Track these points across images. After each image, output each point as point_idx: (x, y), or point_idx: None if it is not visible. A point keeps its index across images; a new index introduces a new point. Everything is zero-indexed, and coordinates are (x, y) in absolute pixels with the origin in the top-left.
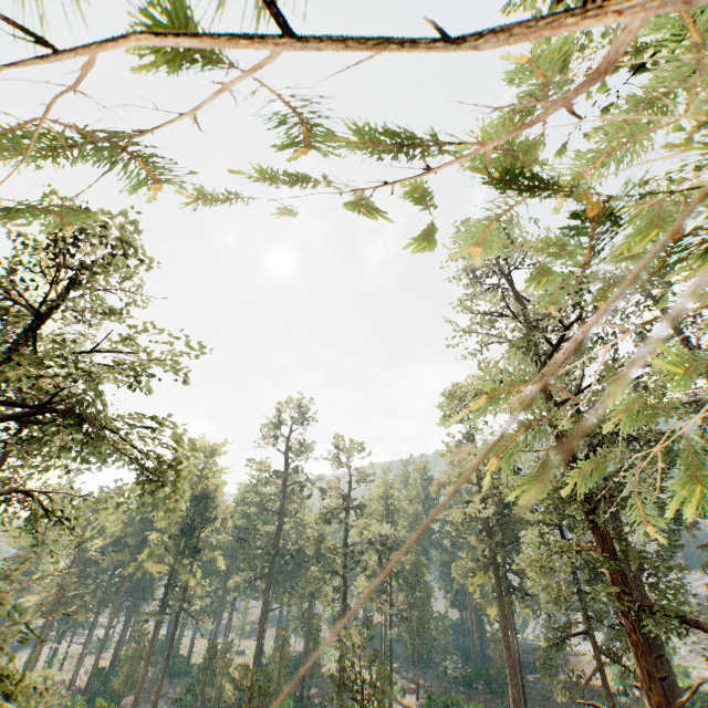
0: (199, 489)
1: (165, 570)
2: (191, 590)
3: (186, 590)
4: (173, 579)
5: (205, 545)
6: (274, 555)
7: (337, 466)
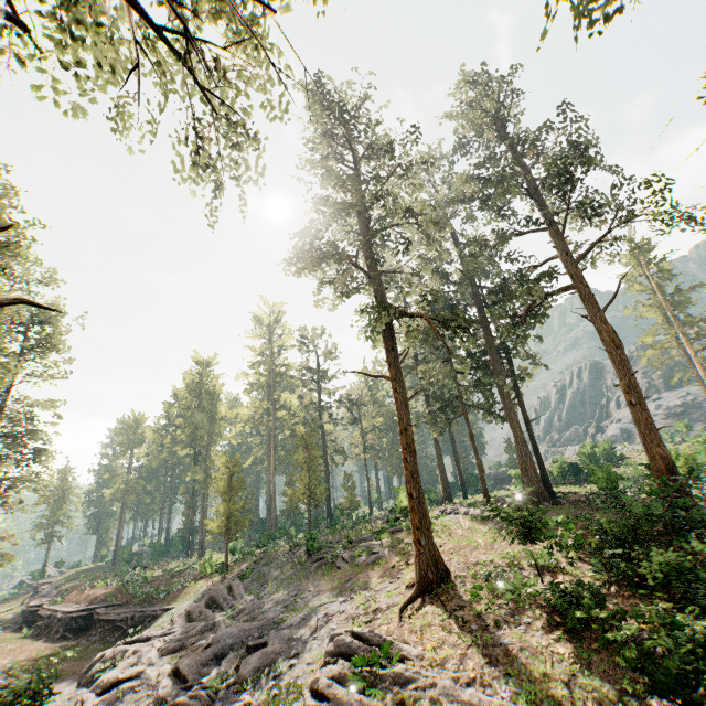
0: (203, 393)
1: (191, 452)
2: (213, 460)
3: (208, 460)
4: (198, 456)
5: (215, 429)
6: (272, 428)
7: (306, 351)
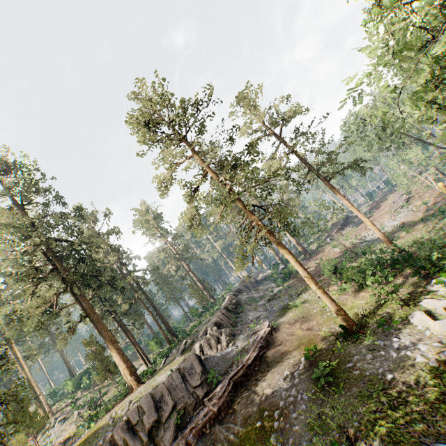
0: None
1: None
2: None
3: None
4: None
5: None
6: None
7: None
